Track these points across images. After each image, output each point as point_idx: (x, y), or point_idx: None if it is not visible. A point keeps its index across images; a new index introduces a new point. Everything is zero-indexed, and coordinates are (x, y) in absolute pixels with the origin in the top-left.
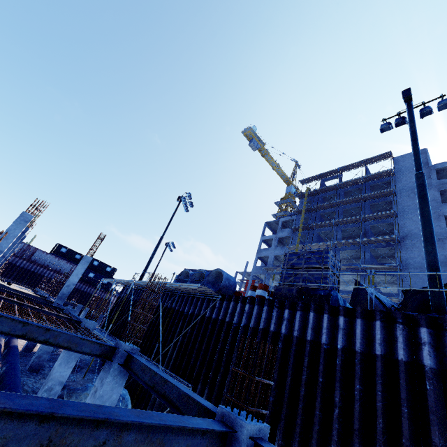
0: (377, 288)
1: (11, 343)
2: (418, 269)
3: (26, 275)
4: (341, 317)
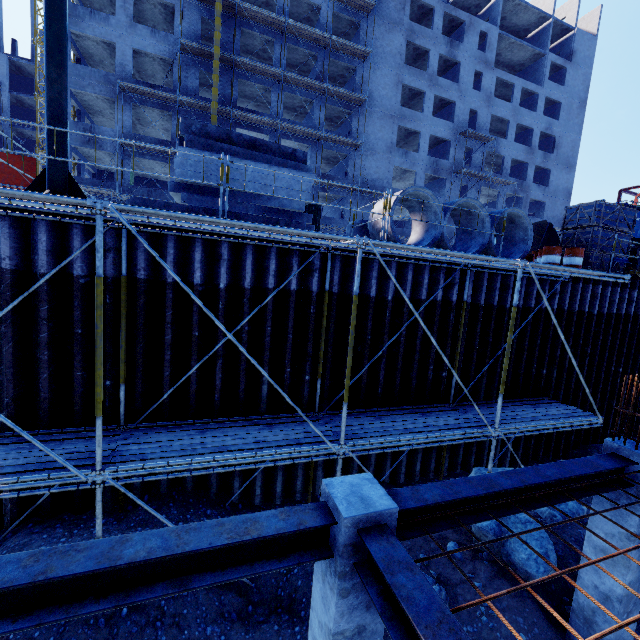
0: None
1: None
2: (369, 151)
3: None
4: None
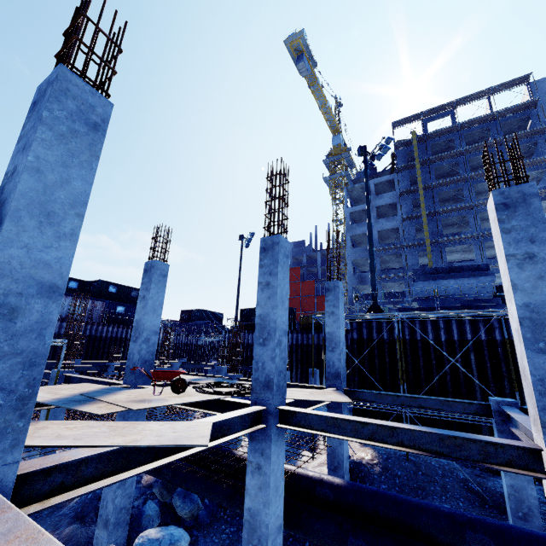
0: None
1: None
2: None
3: None
4: None
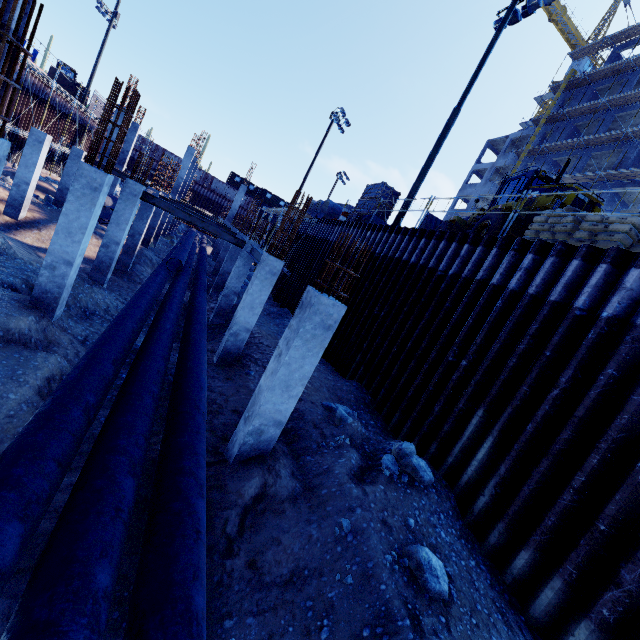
0: None
1: (202, 245)
2: None
3: (209, 204)
4: (352, 228)
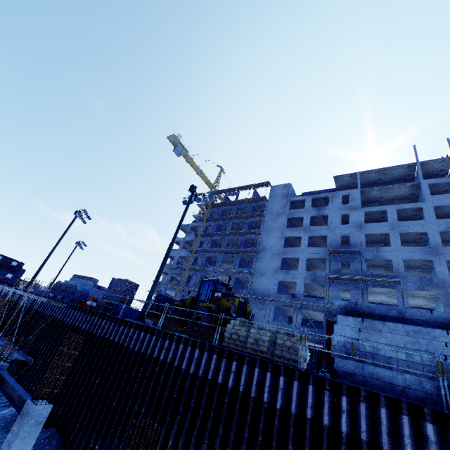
0: (245, 285)
1: None
2: (262, 274)
3: None
4: (105, 320)
